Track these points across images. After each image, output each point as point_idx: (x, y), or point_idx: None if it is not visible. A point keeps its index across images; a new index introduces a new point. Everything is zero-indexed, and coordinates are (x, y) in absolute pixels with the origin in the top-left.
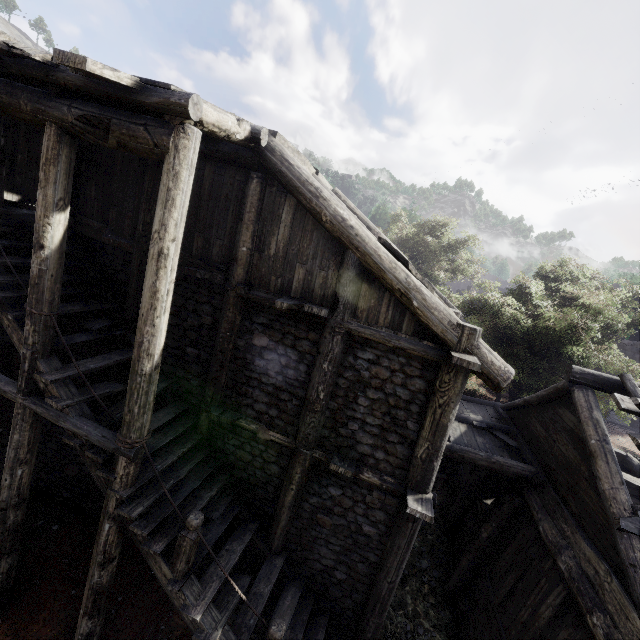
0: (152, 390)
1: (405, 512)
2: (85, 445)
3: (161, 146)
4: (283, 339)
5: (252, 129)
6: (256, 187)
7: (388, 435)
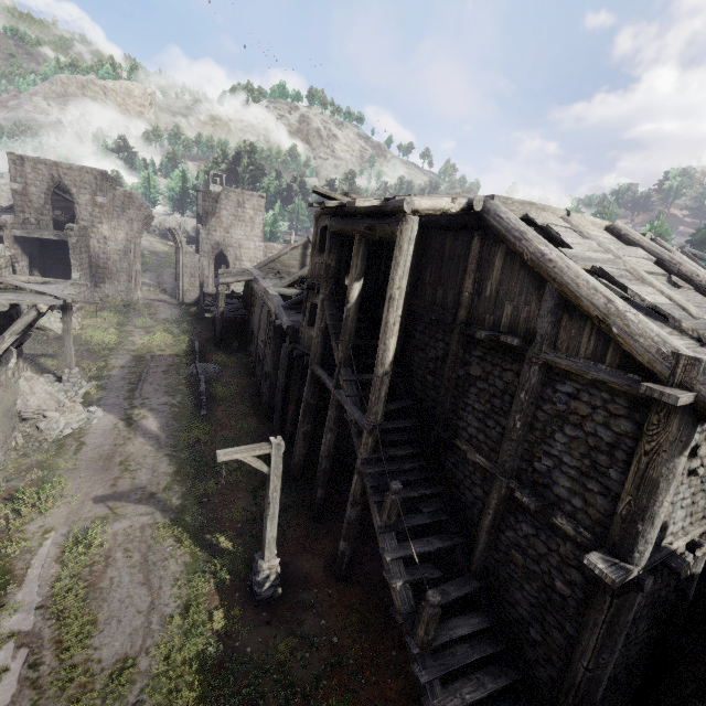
0: (383, 389)
1: (601, 579)
2: (353, 422)
3: (394, 233)
4: (492, 370)
5: (468, 201)
6: (477, 243)
7: (587, 481)
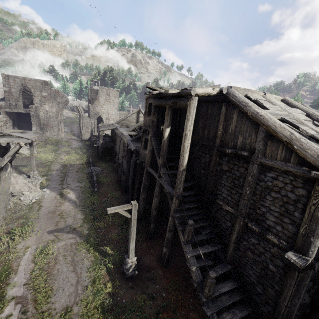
0: (183, 177)
1: (293, 264)
2: (168, 192)
3: (186, 105)
4: (233, 167)
5: (220, 89)
6: (224, 108)
7: (283, 218)
